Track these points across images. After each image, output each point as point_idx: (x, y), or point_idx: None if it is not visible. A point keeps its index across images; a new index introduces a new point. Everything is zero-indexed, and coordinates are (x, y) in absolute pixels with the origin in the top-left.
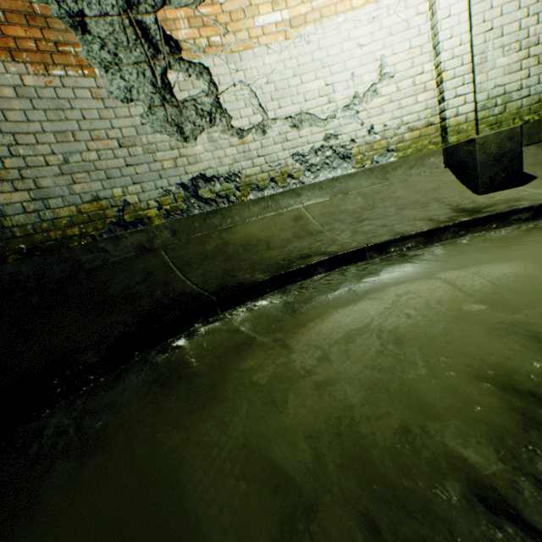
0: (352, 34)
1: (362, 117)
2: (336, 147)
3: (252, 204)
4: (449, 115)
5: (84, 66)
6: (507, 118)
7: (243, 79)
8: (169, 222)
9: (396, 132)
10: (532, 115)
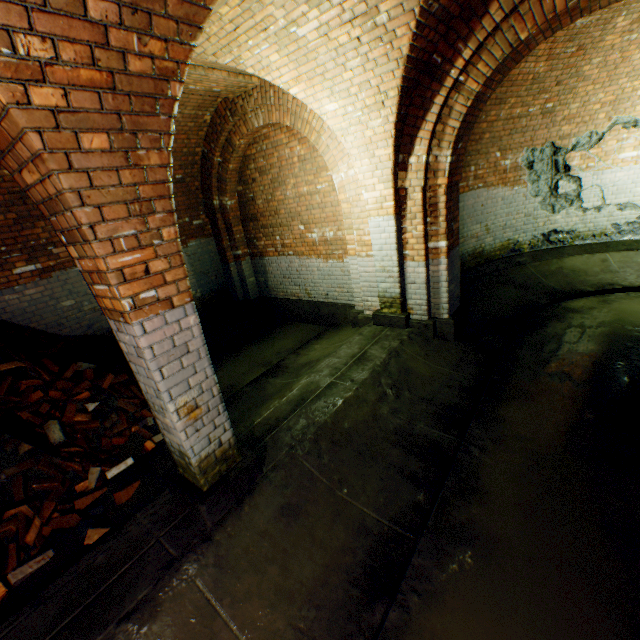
0: None
1: None
2: None
3: (576, 248)
4: None
5: (524, 184)
6: None
7: (598, 184)
8: (532, 252)
9: None
10: None
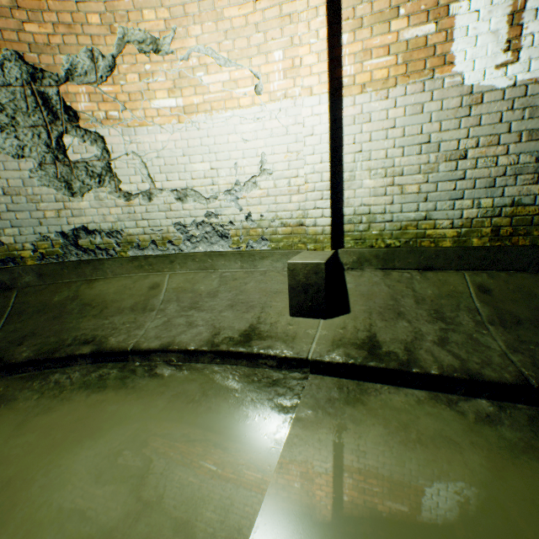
0: (238, 128)
1: (242, 203)
2: (216, 225)
3: (126, 261)
4: (308, 223)
5: None
6: (371, 236)
7: (136, 150)
8: (38, 265)
9: (271, 224)
10: (394, 240)
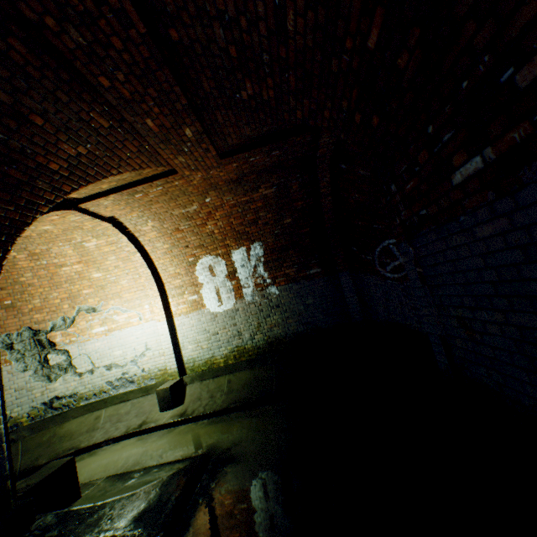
0: (134, 333)
1: (140, 364)
2: (128, 377)
3: (81, 408)
4: (169, 368)
5: (8, 361)
6: (196, 367)
7: (85, 352)
8: (31, 424)
9: (155, 371)
10: (205, 367)
